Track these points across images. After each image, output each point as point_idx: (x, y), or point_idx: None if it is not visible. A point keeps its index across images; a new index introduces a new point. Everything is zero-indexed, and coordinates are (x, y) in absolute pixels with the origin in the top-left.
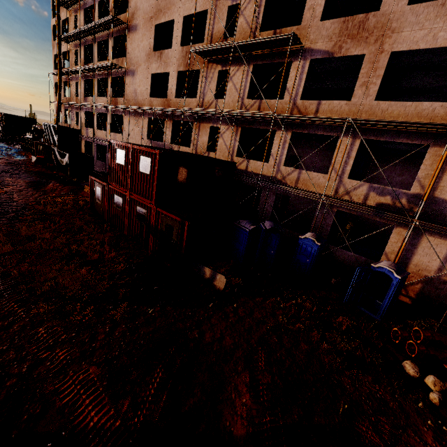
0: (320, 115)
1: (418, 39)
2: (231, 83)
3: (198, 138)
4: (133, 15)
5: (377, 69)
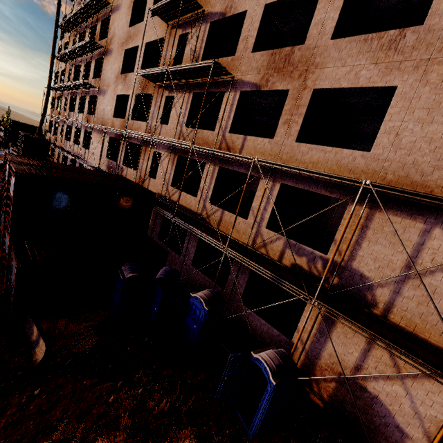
0: (245, 152)
1: (340, 76)
2: (174, 109)
3: (143, 162)
4: (111, 40)
5: (300, 106)
